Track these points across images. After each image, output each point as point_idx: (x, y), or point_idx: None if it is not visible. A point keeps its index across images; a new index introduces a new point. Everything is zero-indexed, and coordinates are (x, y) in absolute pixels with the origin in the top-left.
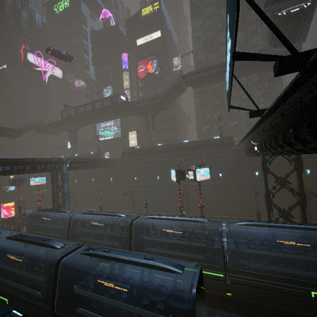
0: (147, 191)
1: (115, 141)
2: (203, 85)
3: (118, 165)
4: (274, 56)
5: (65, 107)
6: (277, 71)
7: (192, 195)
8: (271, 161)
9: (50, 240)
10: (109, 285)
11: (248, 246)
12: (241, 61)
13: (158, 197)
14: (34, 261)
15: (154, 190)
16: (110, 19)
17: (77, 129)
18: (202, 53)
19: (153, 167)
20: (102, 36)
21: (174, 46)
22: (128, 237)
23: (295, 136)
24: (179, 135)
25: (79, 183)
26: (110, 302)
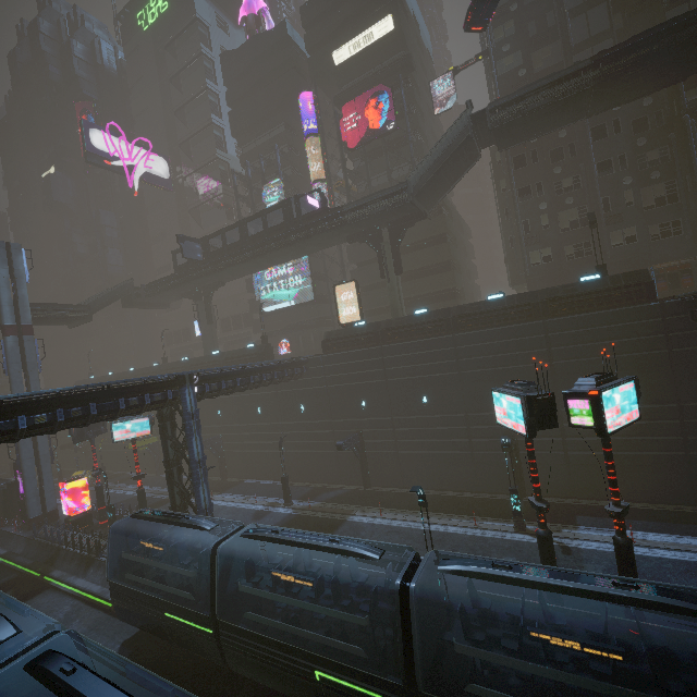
0: (399, 437)
1: (300, 311)
2: (531, 137)
3: (317, 373)
4: None
5: (179, 241)
6: None
7: None
8: None
9: None
10: None
11: None
12: (664, 37)
13: (430, 452)
14: None
15: (417, 434)
16: (262, 16)
17: (211, 290)
18: (514, 52)
19: (410, 373)
20: (249, 60)
21: (425, 57)
22: (399, 638)
23: None
24: (460, 281)
25: (228, 419)
26: None
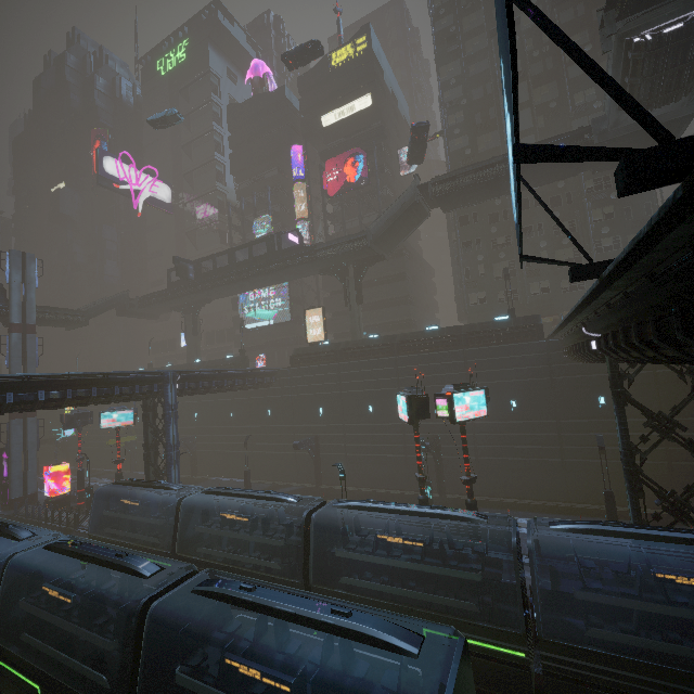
0: (348, 441)
1: (277, 330)
2: (467, 204)
3: (284, 383)
4: (615, 151)
5: (175, 262)
6: (624, 184)
7: (450, 451)
8: (634, 376)
9: (131, 557)
10: (250, 672)
11: (585, 585)
12: None
13: (372, 455)
14: (96, 602)
15: (363, 439)
16: (266, 78)
17: (199, 306)
18: (463, 135)
19: (360, 387)
20: (251, 113)
21: (401, 124)
22: (301, 550)
23: (687, 327)
24: (416, 314)
25: (203, 421)
26: None
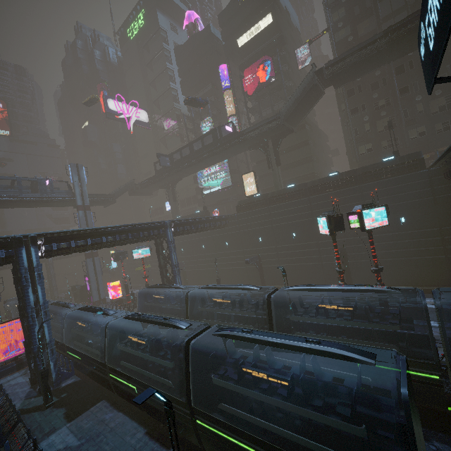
0: (280, 257)
1: (224, 192)
2: (353, 79)
3: (234, 224)
4: None
5: (158, 157)
6: None
7: (354, 257)
8: None
9: (172, 319)
10: (259, 375)
11: None
12: None
13: (298, 264)
14: (158, 344)
15: (290, 254)
16: (196, 22)
17: (175, 183)
18: (345, 26)
19: (285, 221)
20: (190, 50)
21: (294, 32)
22: (267, 317)
23: None
24: (318, 168)
25: (187, 252)
26: (264, 399)
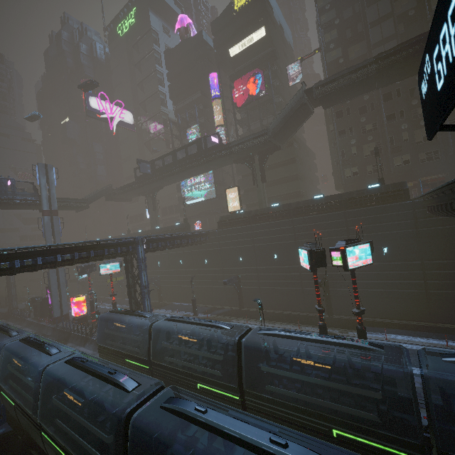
0: (260, 279)
1: (207, 204)
2: (342, 101)
3: (214, 240)
4: None
5: (138, 163)
6: None
7: (335, 285)
8: None
9: (118, 375)
10: None
11: None
12: (416, 45)
13: (278, 288)
14: (98, 405)
15: (271, 277)
16: (189, 27)
17: (156, 191)
18: (337, 48)
19: (267, 241)
20: (180, 54)
21: (287, 48)
22: (236, 364)
23: None
24: (304, 187)
25: (164, 266)
26: None
